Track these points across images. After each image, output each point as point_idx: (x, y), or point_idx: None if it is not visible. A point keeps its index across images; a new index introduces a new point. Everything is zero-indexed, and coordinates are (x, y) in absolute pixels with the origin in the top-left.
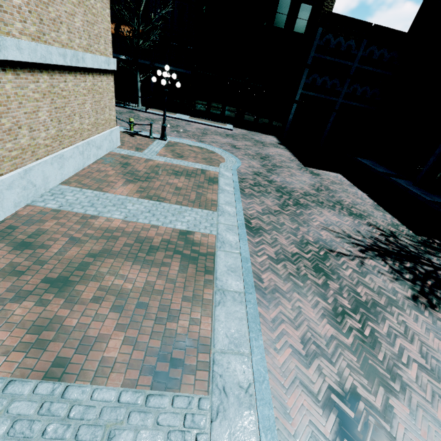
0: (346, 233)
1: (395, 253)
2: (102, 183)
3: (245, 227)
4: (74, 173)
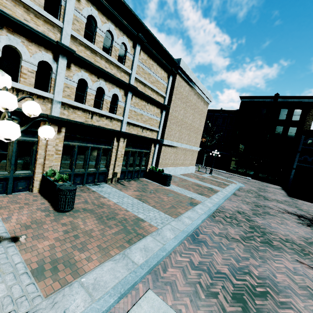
0: (285, 209)
1: (311, 219)
2: (189, 176)
3: (233, 194)
4: (182, 173)
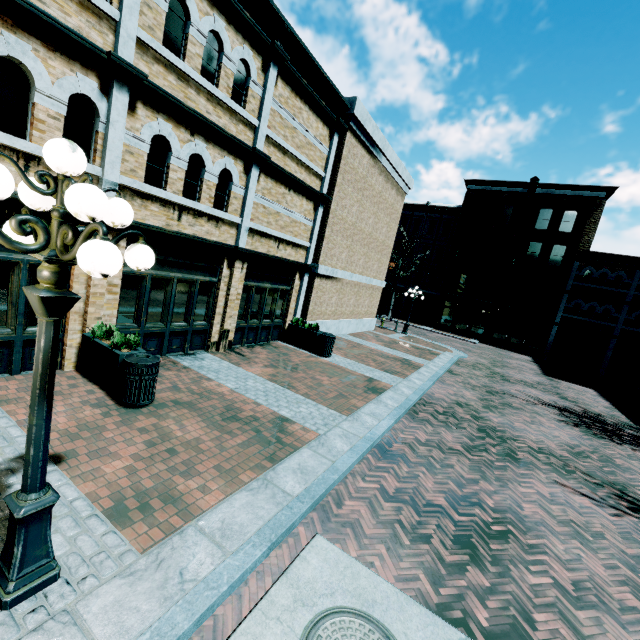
0: (538, 397)
1: (581, 415)
2: (364, 338)
3: (447, 371)
4: (350, 332)
